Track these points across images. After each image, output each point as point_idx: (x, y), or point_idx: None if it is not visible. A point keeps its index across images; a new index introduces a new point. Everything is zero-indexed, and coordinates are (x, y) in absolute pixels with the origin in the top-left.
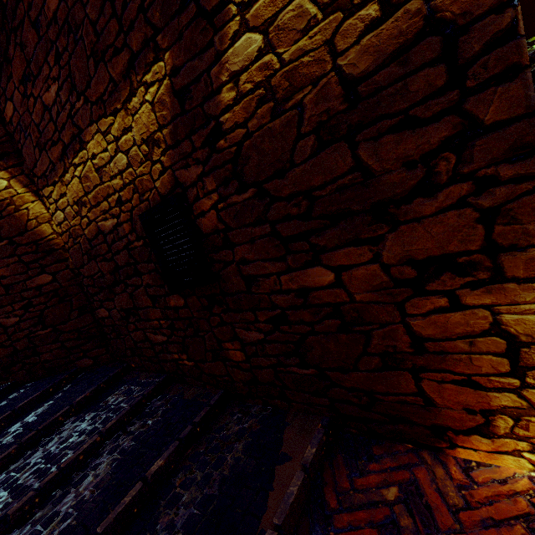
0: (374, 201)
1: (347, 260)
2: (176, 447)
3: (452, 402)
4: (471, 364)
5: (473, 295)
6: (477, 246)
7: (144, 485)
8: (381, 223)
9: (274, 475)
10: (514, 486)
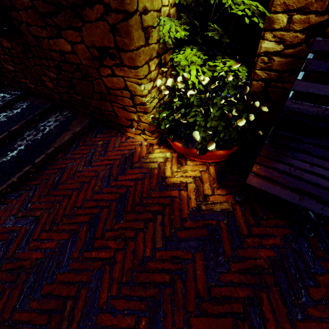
0: (71, 2)
1: (72, 38)
2: (25, 122)
3: (122, 116)
4: (123, 101)
5: (117, 70)
6: (113, 45)
7: (9, 133)
8: (78, 19)
9: (62, 135)
10: (135, 143)
